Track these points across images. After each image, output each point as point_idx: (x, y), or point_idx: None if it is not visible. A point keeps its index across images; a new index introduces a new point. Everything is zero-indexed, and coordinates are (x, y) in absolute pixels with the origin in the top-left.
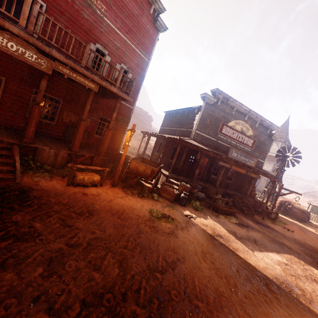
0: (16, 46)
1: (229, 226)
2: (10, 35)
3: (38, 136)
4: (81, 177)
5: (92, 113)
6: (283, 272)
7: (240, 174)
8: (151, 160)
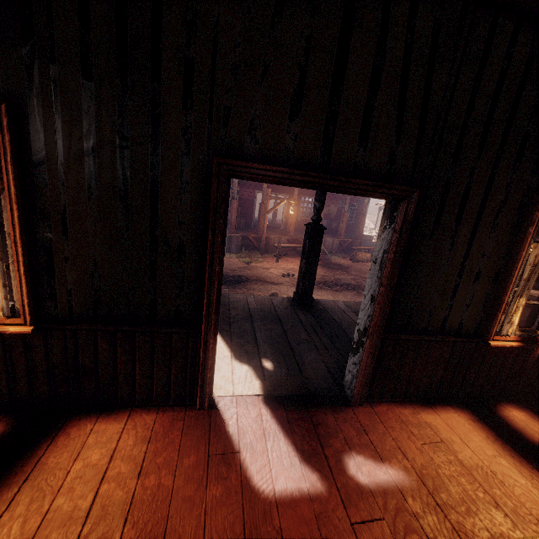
0: None
1: None
2: None
3: None
4: (360, 255)
5: (338, 201)
6: None
7: None
8: None
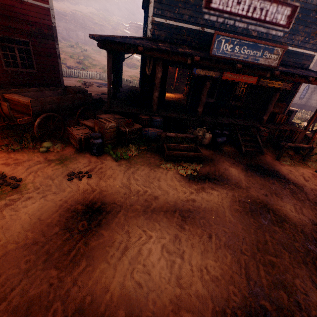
0: None
1: (161, 184)
2: None
3: None
4: None
5: None
6: (170, 308)
7: (260, 88)
8: (75, 90)
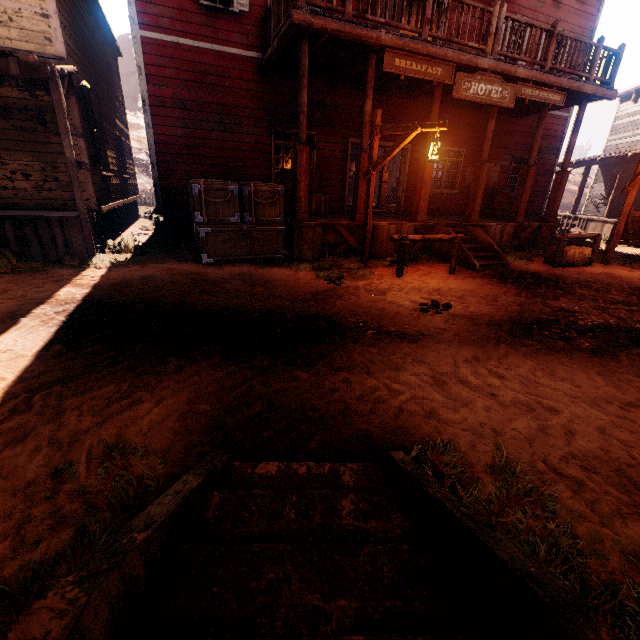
0: (484, 87)
1: None
2: (480, 75)
3: (449, 216)
4: (571, 252)
5: (502, 155)
6: None
7: None
8: None
